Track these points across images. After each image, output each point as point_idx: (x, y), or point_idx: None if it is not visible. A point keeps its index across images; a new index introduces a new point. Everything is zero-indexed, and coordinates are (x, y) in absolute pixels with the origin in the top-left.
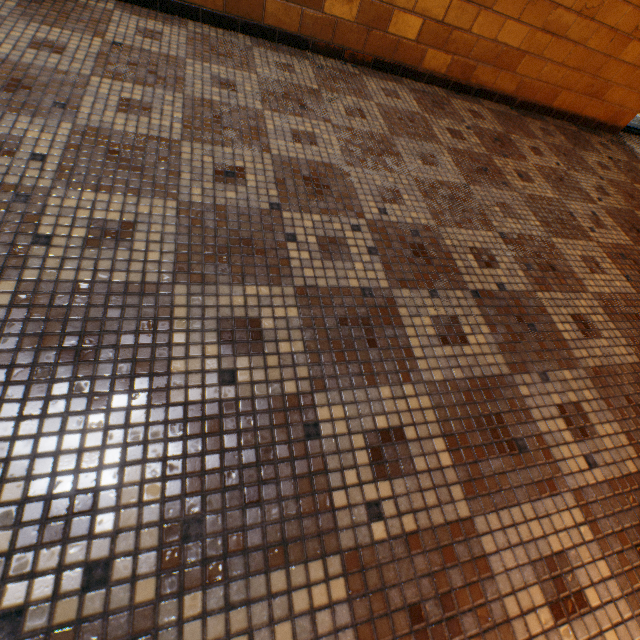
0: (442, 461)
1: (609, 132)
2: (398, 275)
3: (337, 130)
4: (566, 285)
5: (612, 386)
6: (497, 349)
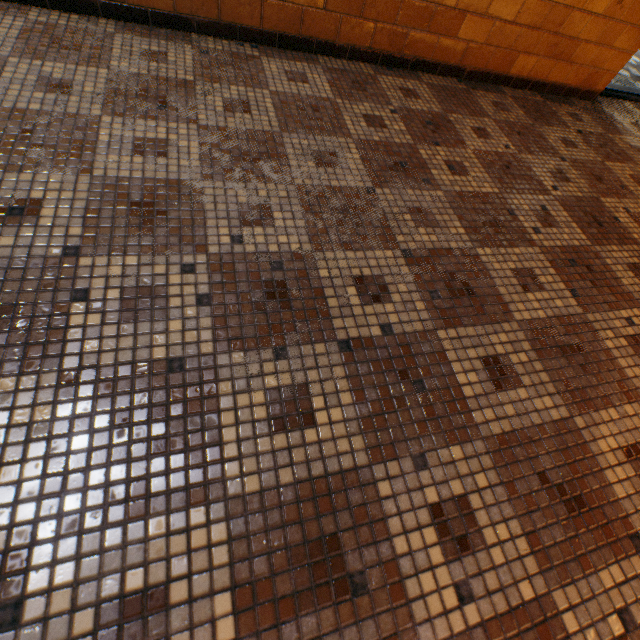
0: (219, 634)
1: (584, 98)
2: (234, 331)
3: (204, 132)
4: (485, 314)
5: (523, 460)
6: (359, 426)
